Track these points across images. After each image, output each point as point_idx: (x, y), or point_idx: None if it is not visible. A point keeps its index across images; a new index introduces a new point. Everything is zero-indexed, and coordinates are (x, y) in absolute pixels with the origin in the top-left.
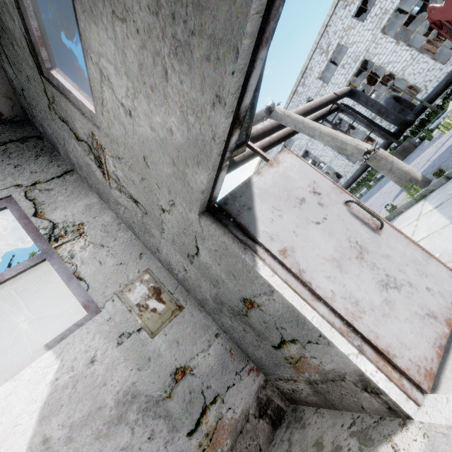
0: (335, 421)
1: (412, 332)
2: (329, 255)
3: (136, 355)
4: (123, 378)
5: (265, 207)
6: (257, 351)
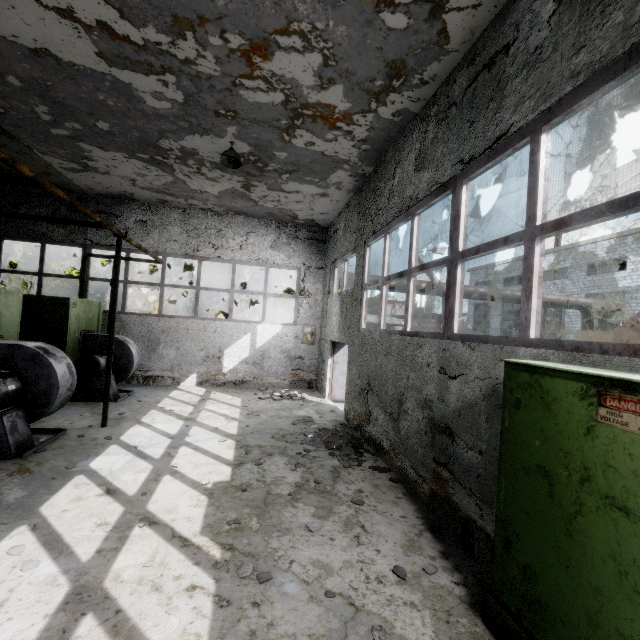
0: (318, 394)
1: (340, 394)
2: (343, 371)
3: (295, 344)
4: (289, 346)
5: (343, 351)
6: (319, 372)
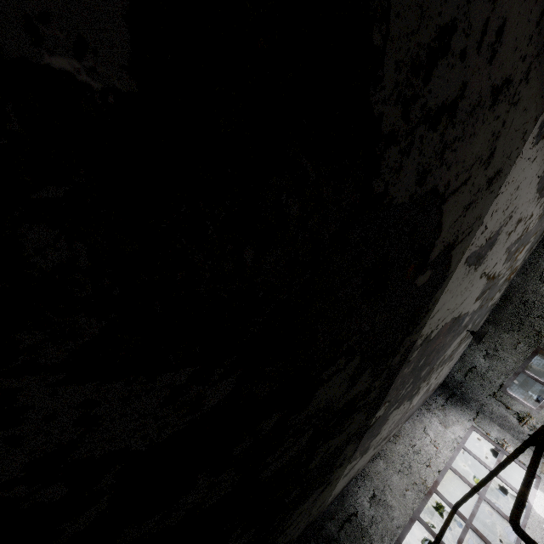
0: None
1: None
2: None
3: None
4: None
5: None
6: None
